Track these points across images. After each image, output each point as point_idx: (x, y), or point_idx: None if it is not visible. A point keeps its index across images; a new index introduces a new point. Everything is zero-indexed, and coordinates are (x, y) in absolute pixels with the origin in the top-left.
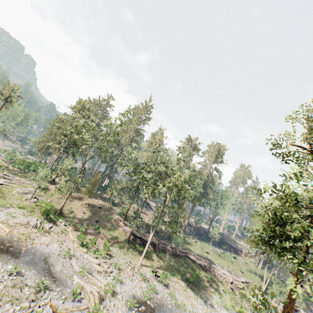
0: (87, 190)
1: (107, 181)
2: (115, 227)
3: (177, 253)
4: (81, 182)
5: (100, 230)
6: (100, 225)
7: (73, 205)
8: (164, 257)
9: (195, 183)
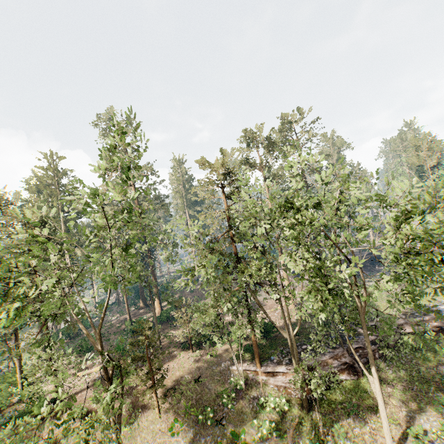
0: (140, 352)
1: (158, 300)
2: (258, 395)
3: (390, 344)
4: (118, 347)
5: (243, 436)
6: (231, 423)
7: (141, 432)
8: (381, 374)
9: (387, 199)
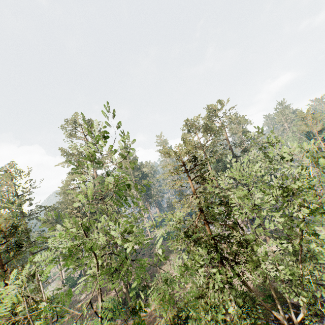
0: None
1: None
2: None
3: None
4: None
5: None
6: None
7: None
8: None
9: None
